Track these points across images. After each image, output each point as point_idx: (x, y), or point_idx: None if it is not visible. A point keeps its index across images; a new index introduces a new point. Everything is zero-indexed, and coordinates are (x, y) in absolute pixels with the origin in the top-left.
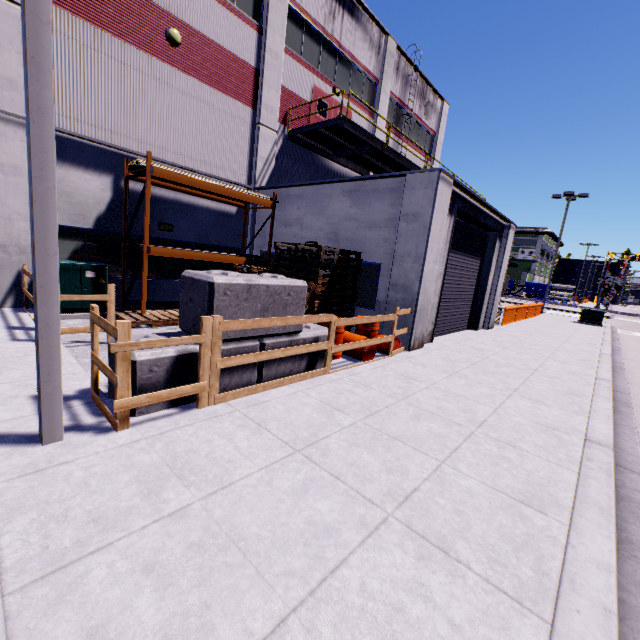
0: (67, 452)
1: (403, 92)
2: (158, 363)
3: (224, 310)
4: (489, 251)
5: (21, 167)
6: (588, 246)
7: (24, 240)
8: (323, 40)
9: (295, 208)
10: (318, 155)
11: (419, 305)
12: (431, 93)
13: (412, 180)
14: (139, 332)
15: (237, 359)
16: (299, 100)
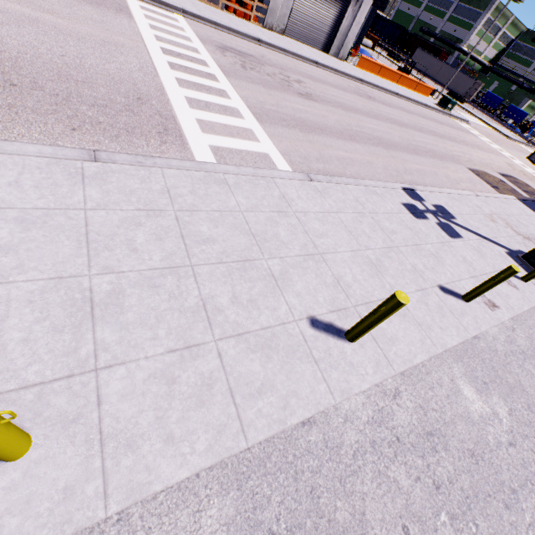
0: None
1: None
2: None
3: None
4: (348, 4)
5: None
6: None
7: None
8: None
9: None
10: None
11: (270, 7)
12: None
13: None
14: None
15: None
16: None
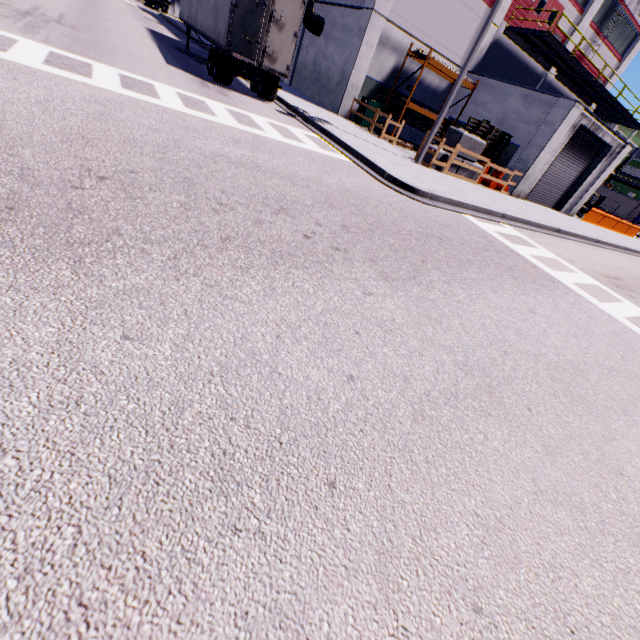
0: (423, 167)
1: None
2: (440, 154)
3: (460, 144)
4: (598, 160)
5: (373, 45)
6: None
7: (359, 84)
8: None
9: (486, 95)
10: (518, 47)
11: (527, 174)
12: None
13: (560, 102)
14: (395, 146)
15: (457, 162)
16: None
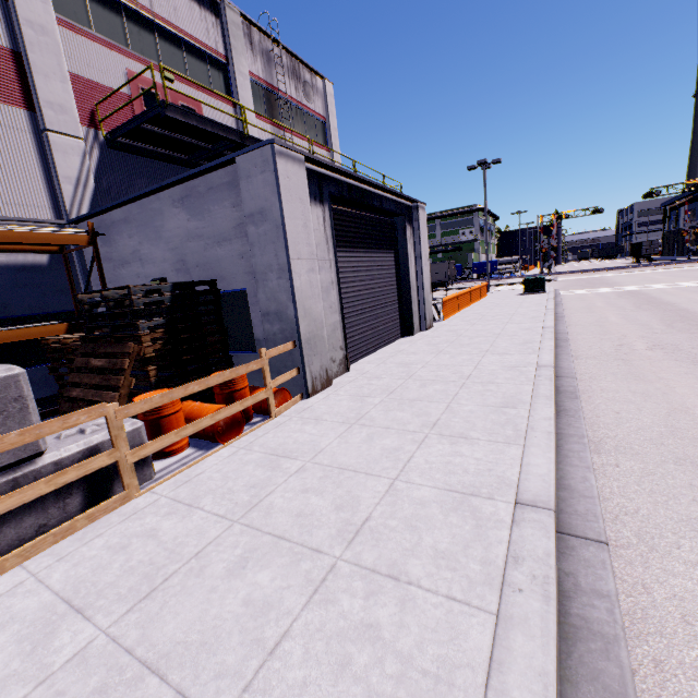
0: None
1: (268, 72)
2: None
3: None
4: (401, 240)
5: None
6: (519, 214)
7: None
8: (124, 8)
9: (126, 238)
10: (166, 163)
11: (304, 334)
12: (306, 71)
13: (244, 164)
14: None
15: None
16: (109, 92)
